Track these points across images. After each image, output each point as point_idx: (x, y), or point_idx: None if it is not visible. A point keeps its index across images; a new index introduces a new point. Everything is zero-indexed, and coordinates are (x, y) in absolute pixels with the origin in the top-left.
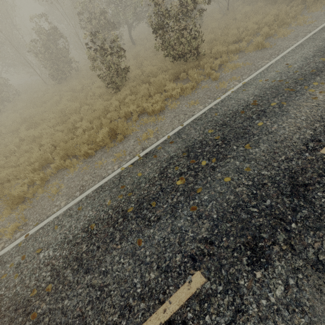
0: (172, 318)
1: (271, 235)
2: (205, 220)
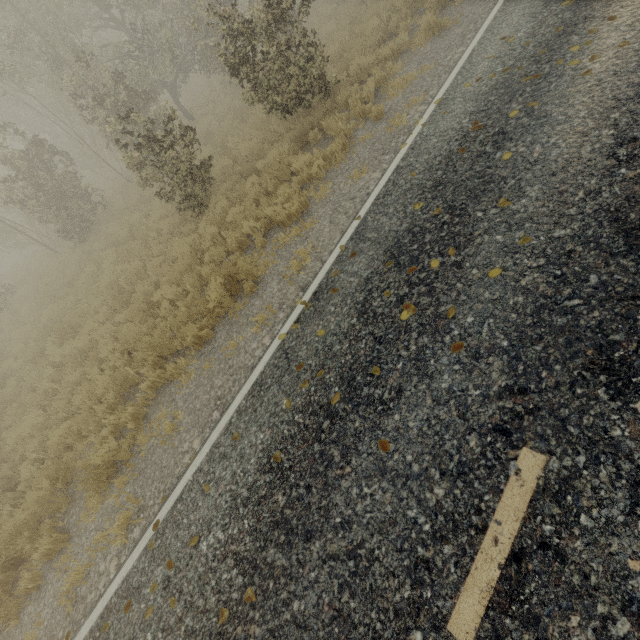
0: (517, 546)
1: (629, 332)
2: (490, 357)
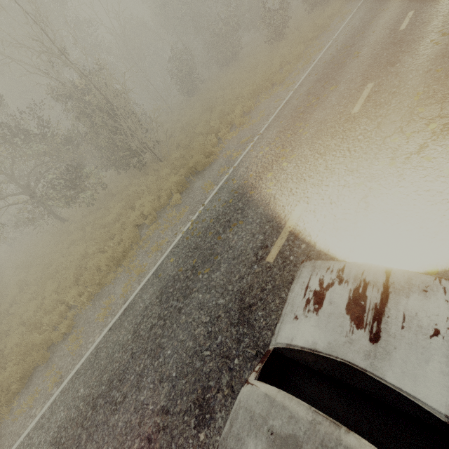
0: None
1: None
2: None
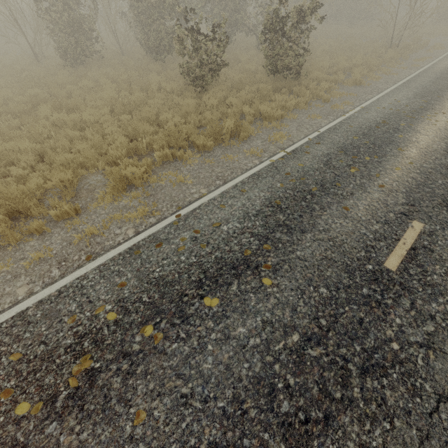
0: (413, 246)
1: None
2: (397, 193)
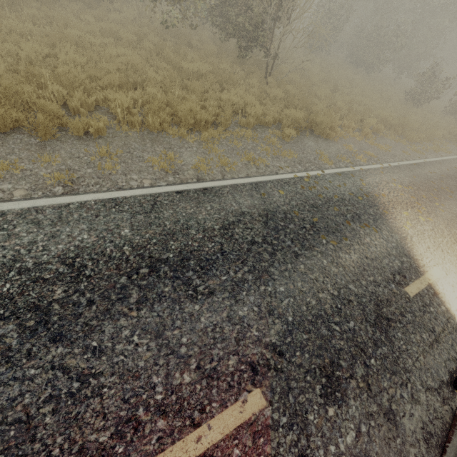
0: None
1: None
2: None
